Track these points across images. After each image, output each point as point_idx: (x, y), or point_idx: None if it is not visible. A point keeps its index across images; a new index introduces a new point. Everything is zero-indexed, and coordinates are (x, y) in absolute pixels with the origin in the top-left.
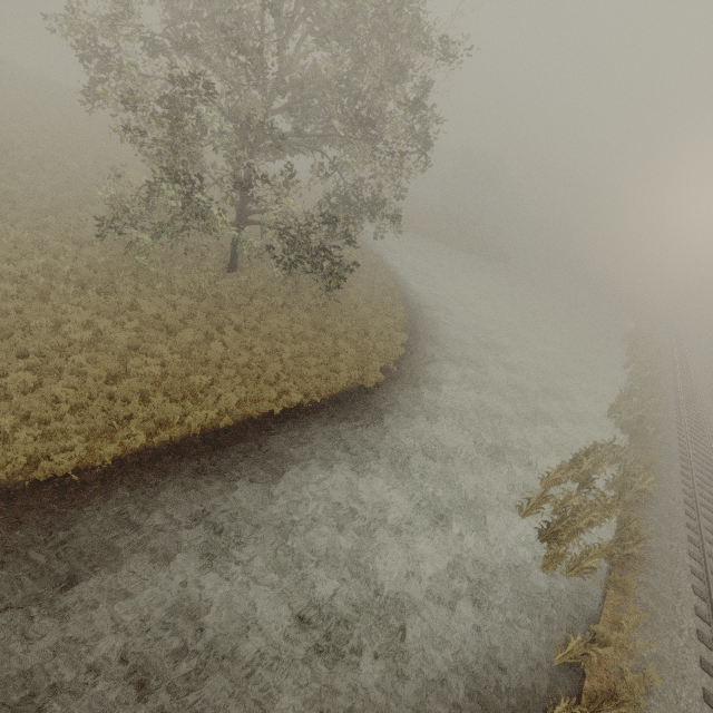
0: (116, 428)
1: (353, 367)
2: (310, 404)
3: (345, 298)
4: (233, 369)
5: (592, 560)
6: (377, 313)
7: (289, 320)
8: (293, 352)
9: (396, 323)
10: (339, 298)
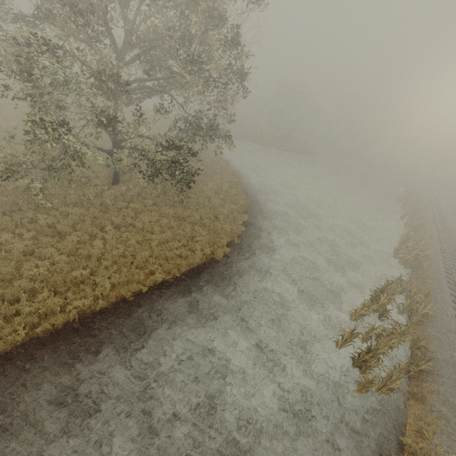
0: (4, 325)
1: (206, 245)
2: (172, 280)
3: (201, 193)
4: (110, 260)
5: (395, 382)
6: (225, 202)
7: (158, 215)
8: (159, 240)
9: (238, 208)
10: (196, 194)
